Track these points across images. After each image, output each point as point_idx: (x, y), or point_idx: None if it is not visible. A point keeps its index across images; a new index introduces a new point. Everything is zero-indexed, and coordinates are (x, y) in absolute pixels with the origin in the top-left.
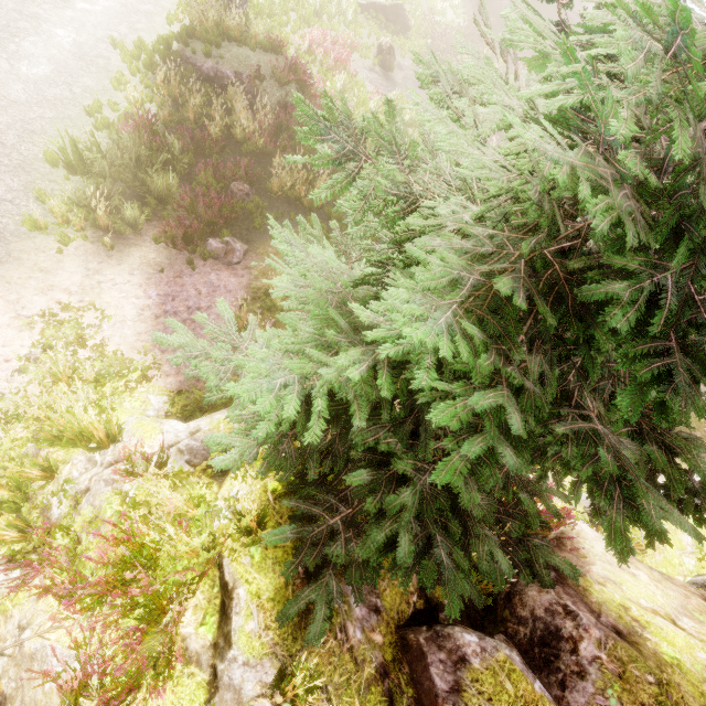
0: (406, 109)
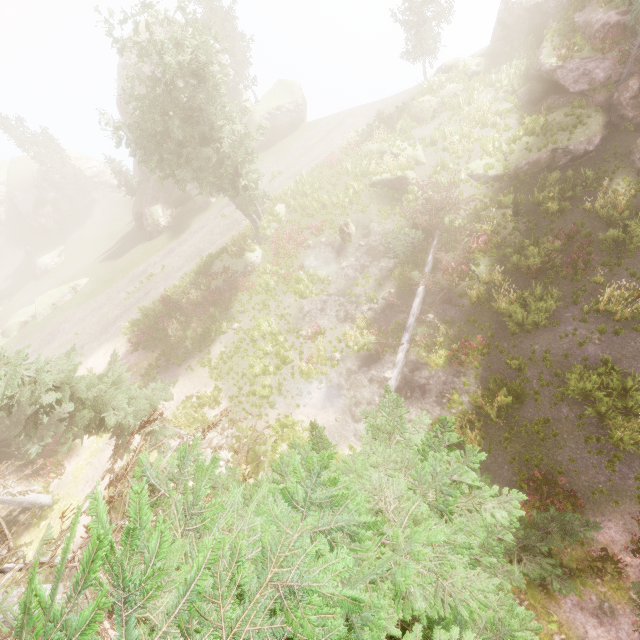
0: (301, 284)
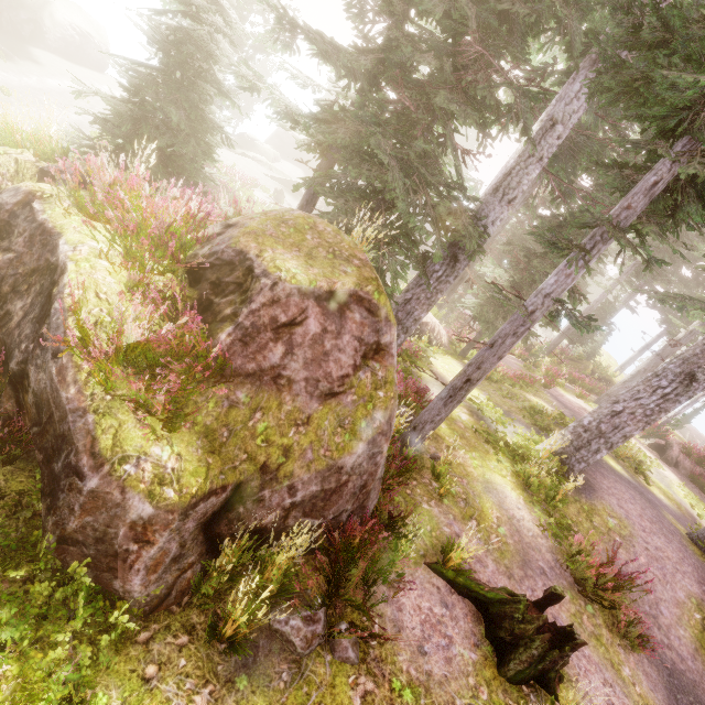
0: None
